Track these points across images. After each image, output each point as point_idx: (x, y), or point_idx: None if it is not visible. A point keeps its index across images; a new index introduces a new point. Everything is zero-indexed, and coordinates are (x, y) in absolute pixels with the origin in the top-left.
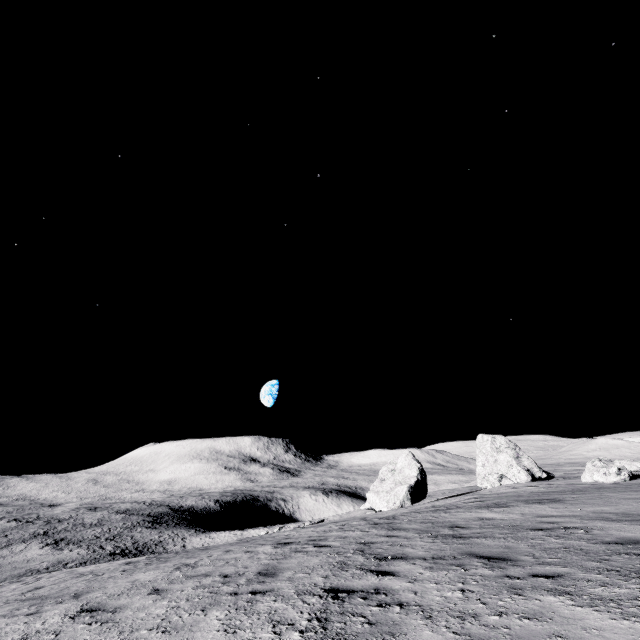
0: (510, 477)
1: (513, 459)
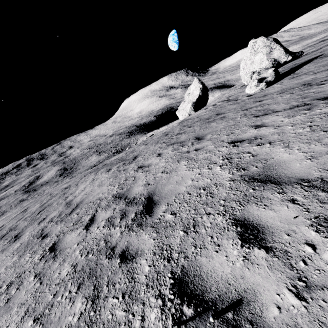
0: None
1: (265, 56)
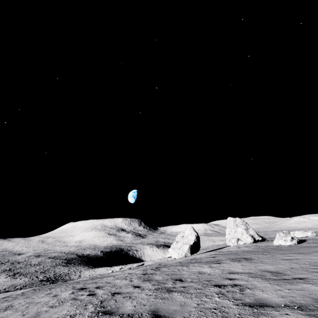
0: (242, 240)
1: (244, 230)
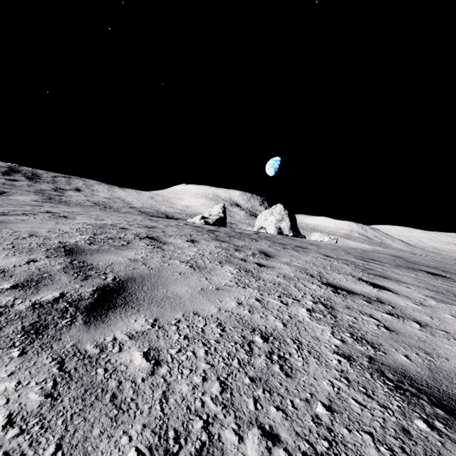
0: (267, 230)
1: (275, 221)
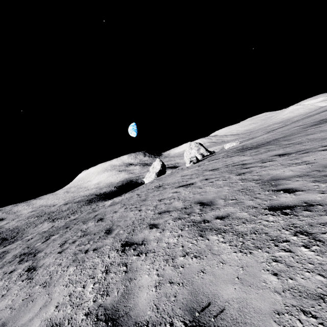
0: None
1: (196, 151)
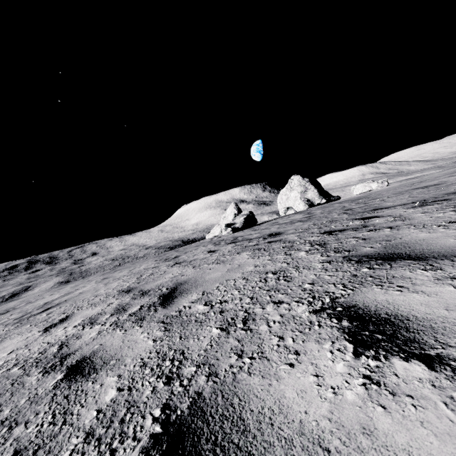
0: (295, 208)
1: (299, 194)
